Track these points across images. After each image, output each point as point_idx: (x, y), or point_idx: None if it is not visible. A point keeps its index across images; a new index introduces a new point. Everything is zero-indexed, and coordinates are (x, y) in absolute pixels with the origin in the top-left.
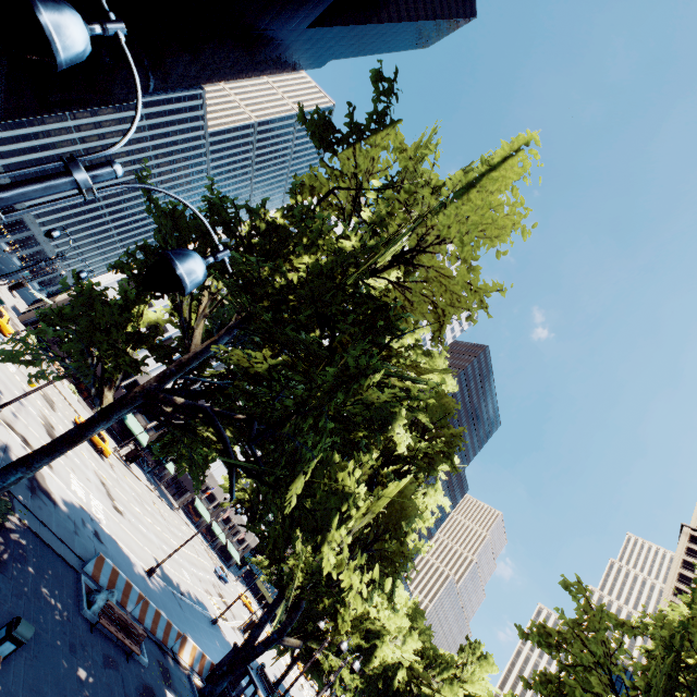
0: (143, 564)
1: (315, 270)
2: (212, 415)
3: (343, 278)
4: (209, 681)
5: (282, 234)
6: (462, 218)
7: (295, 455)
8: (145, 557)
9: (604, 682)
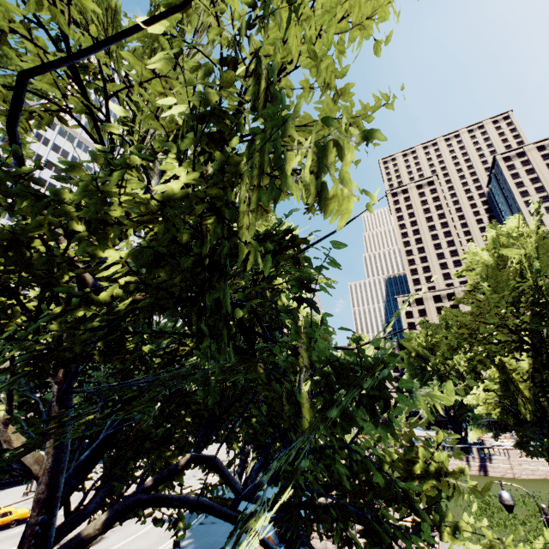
0: (163, 546)
1: (143, 261)
2: (154, 498)
3: (201, 239)
4: (282, 540)
5: (1, 231)
6: (304, 16)
7: (375, 522)
8: (156, 536)
9: (506, 333)
